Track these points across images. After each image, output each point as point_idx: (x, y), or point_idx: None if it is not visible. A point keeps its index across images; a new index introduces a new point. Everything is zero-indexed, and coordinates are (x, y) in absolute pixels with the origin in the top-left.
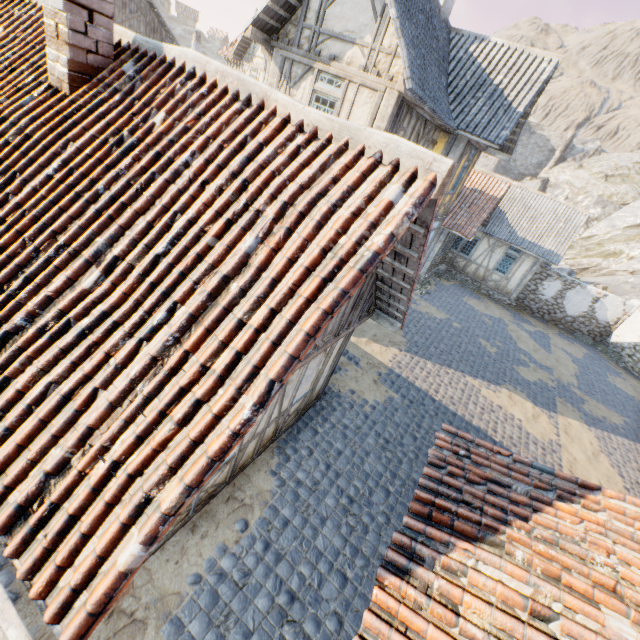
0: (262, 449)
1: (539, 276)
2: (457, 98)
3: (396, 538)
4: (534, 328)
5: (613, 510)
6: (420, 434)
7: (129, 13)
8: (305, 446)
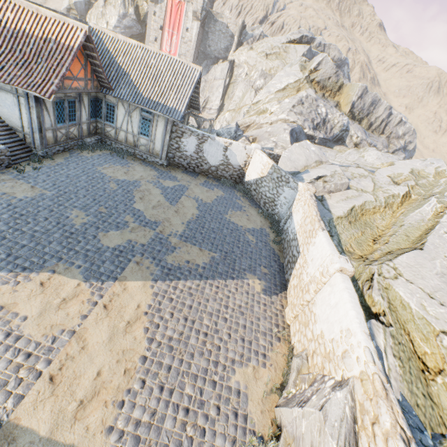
0: None
1: (176, 134)
2: None
3: None
4: (176, 183)
5: None
6: None
7: None
8: None
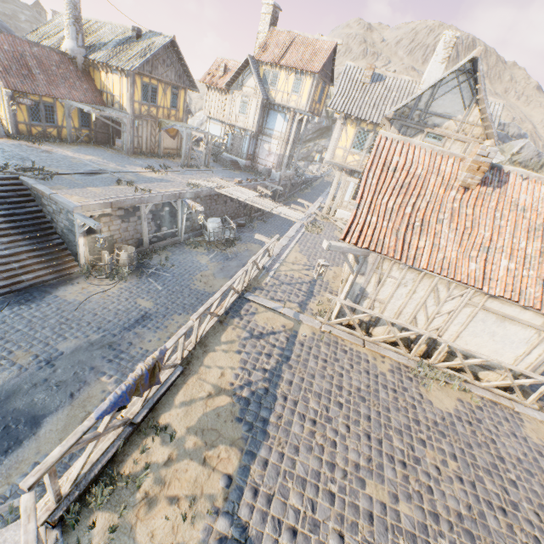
0: None
1: None
2: None
3: None
4: None
5: None
6: None
7: (166, 67)
8: None
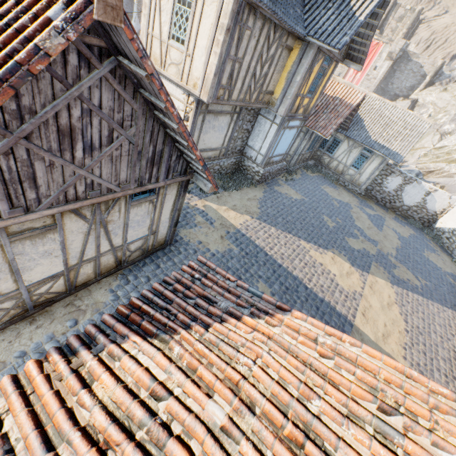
0: (106, 274)
1: (385, 172)
2: (311, 8)
3: (87, 329)
4: (374, 212)
5: (291, 327)
6: (245, 276)
7: None
8: (145, 275)
